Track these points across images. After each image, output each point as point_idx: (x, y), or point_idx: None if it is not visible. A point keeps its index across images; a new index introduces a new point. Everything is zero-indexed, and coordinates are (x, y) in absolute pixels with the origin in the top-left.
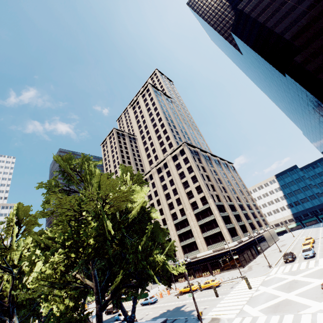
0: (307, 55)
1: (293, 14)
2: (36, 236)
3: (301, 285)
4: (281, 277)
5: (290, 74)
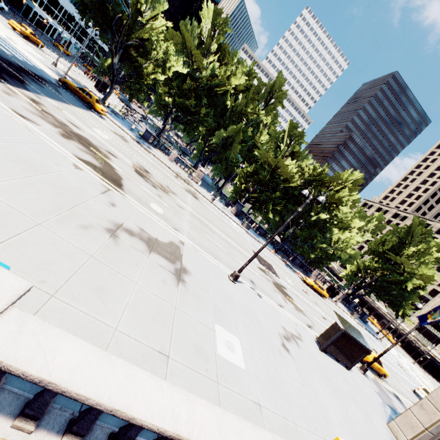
0: None
1: None
2: None
3: None
4: None
5: None
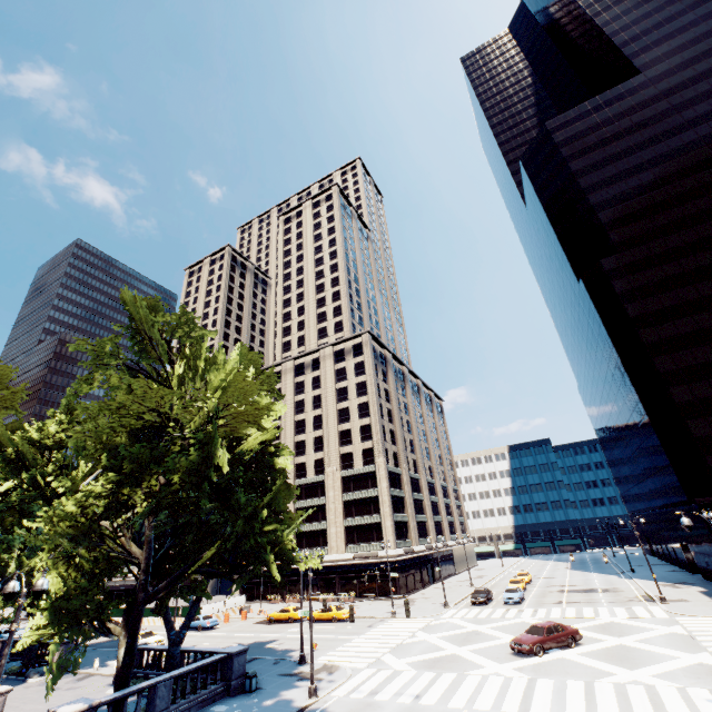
0: (620, 264)
1: (624, 183)
2: (3, 432)
3: (482, 640)
4: (458, 624)
5: (587, 284)
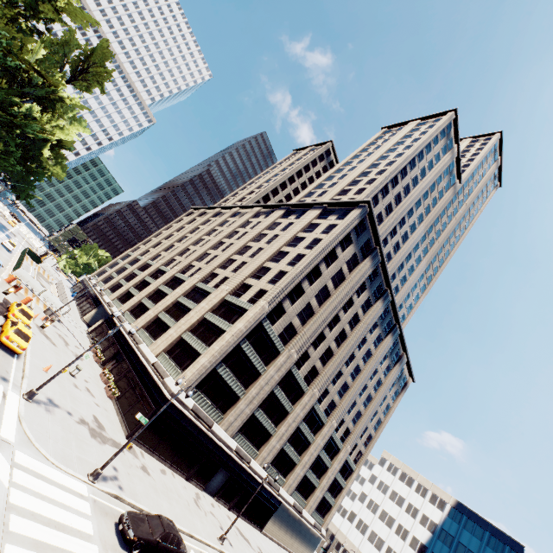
0: None
1: None
2: None
3: None
4: None
5: None
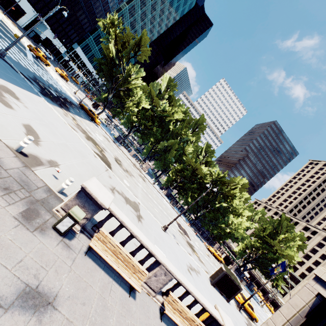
0: None
1: None
2: None
3: None
4: None
5: None
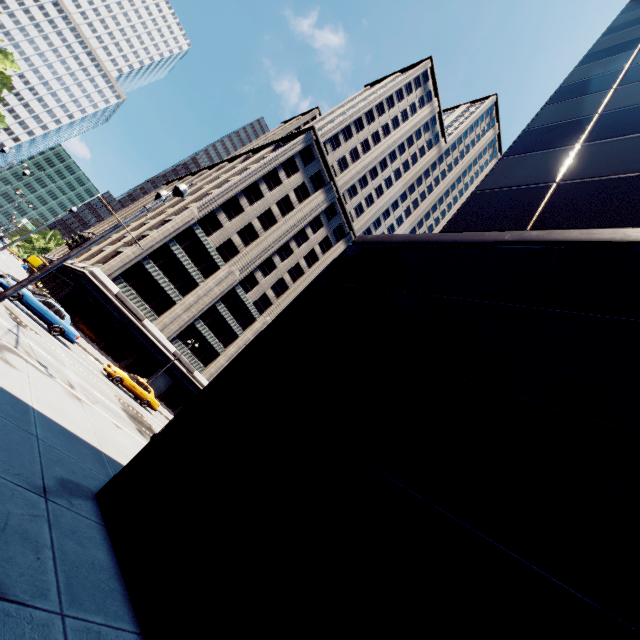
0: None
1: None
2: None
3: None
4: None
5: None
